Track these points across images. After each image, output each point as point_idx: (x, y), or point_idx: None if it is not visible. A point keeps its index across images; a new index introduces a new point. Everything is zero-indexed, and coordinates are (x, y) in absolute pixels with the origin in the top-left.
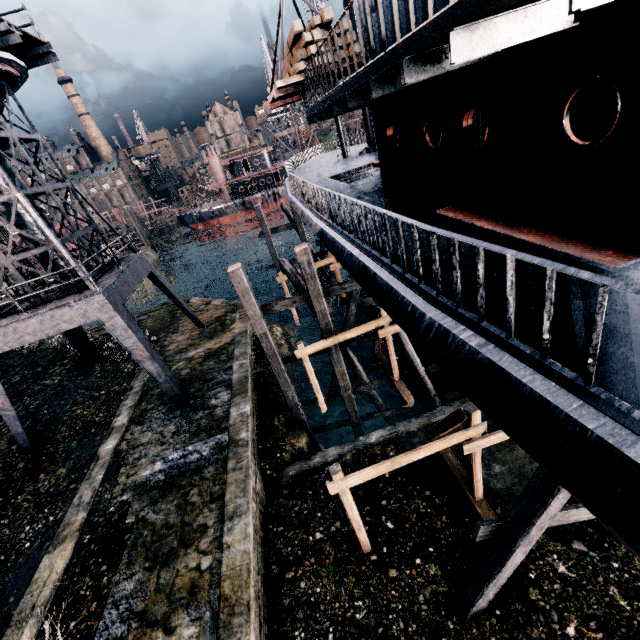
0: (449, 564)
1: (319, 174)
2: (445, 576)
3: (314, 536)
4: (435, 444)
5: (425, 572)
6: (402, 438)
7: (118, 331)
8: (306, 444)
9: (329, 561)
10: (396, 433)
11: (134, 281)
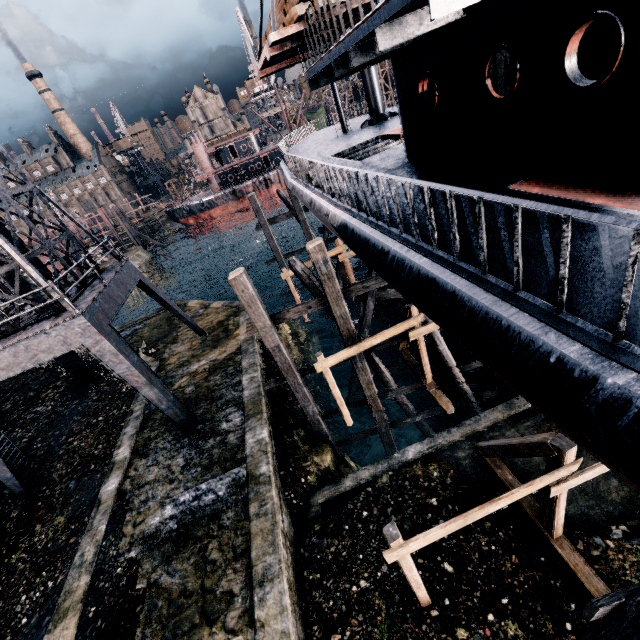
0: (531, 621)
1: (319, 153)
2: (529, 638)
3: (358, 585)
4: (518, 492)
5: (502, 633)
6: (444, 453)
7: (107, 357)
8: (332, 462)
9: (381, 619)
10: (436, 447)
11: (121, 294)
